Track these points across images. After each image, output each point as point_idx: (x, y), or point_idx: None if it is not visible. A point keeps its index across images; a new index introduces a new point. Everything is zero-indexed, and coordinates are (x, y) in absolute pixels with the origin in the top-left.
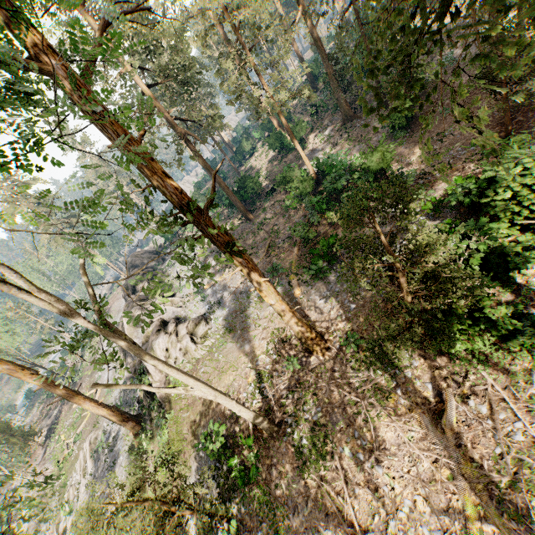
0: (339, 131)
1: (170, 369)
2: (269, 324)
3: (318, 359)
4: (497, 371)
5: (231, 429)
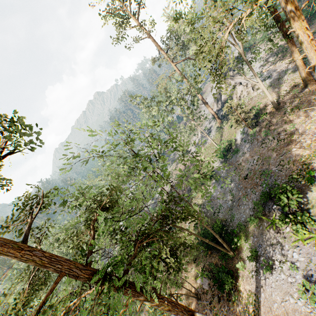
0: None
1: (256, 74)
2: (291, 81)
3: (308, 90)
4: None
5: (261, 112)
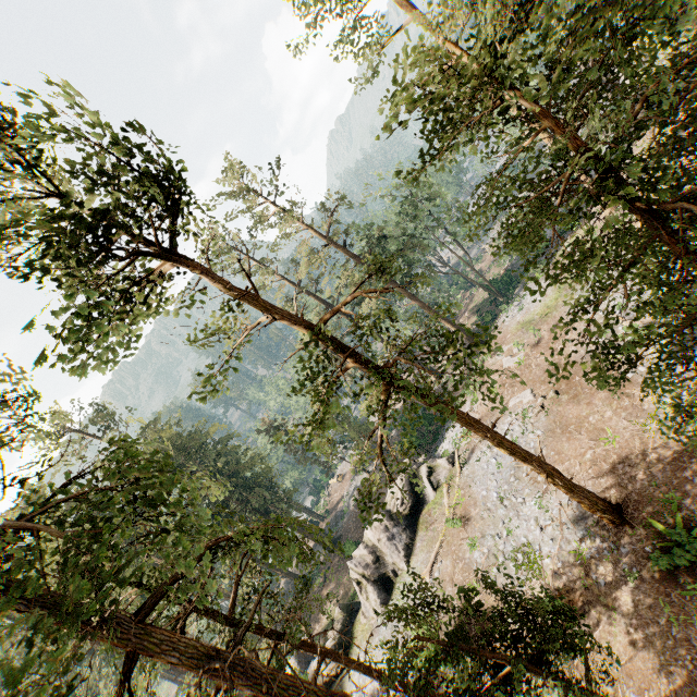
0: None
1: None
2: None
3: None
4: None
5: None
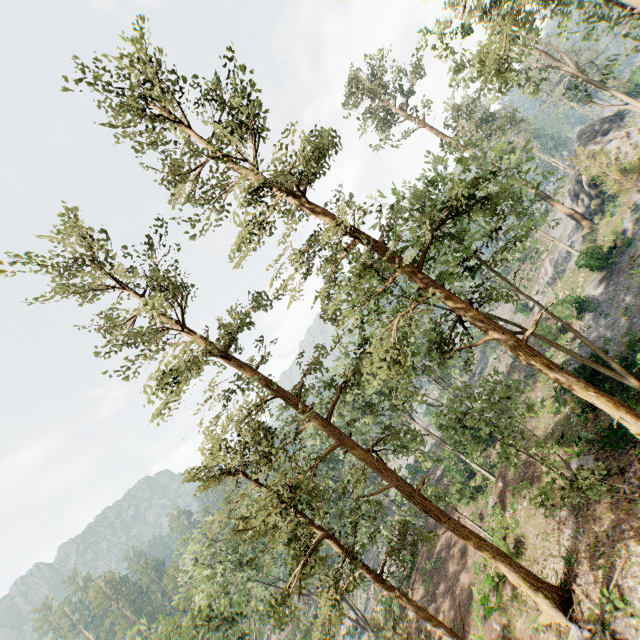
0: None
1: (616, 93)
2: None
3: None
4: None
5: None
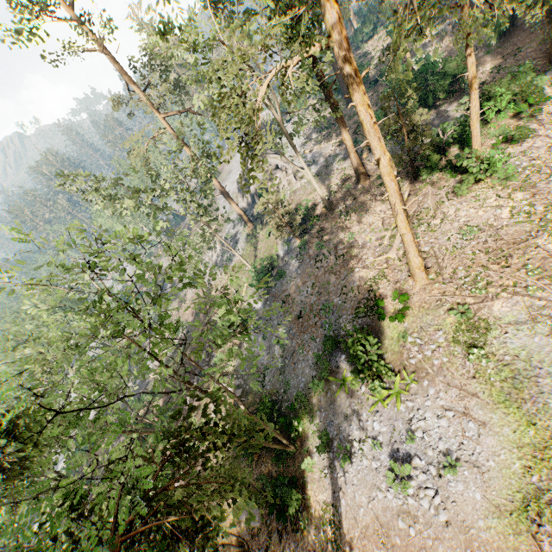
0: (454, 28)
1: (300, 157)
2: (342, 172)
3: (362, 186)
4: (435, 187)
5: (310, 213)
